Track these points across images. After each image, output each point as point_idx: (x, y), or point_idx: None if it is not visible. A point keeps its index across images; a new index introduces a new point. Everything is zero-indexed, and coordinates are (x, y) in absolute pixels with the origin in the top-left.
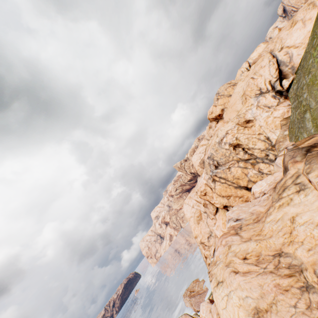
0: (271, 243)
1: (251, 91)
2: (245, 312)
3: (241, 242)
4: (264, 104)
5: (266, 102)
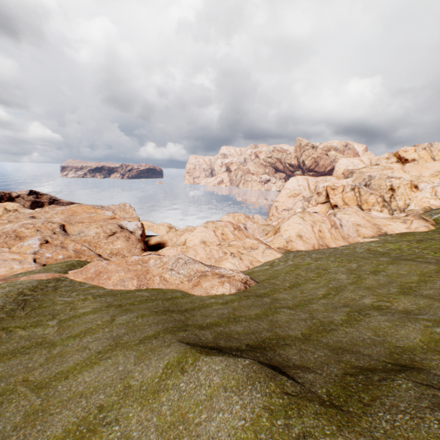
0: (375, 222)
1: None
2: (354, 223)
3: (363, 214)
4: (436, 190)
5: (439, 191)
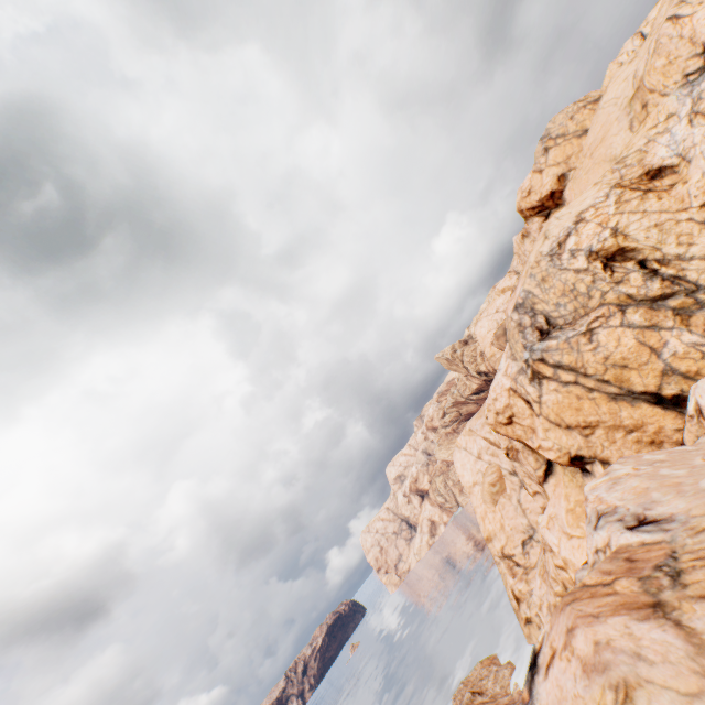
0: None
1: (667, 66)
2: None
3: None
4: None
5: None
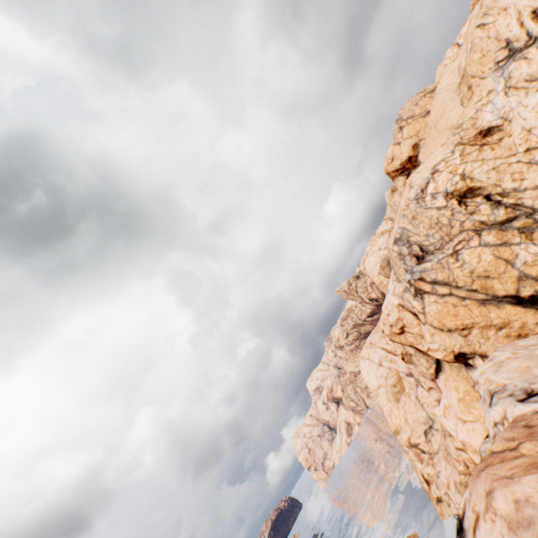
0: None
1: (482, 58)
2: None
3: None
4: (526, 76)
5: (531, 69)
